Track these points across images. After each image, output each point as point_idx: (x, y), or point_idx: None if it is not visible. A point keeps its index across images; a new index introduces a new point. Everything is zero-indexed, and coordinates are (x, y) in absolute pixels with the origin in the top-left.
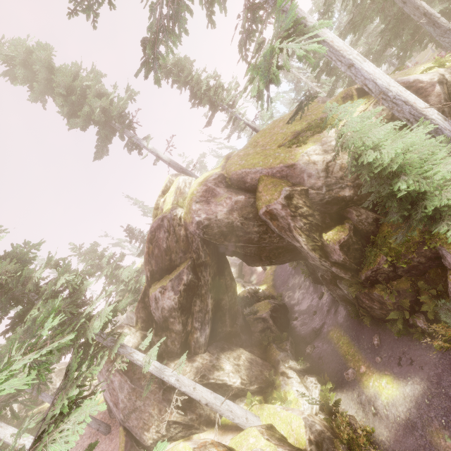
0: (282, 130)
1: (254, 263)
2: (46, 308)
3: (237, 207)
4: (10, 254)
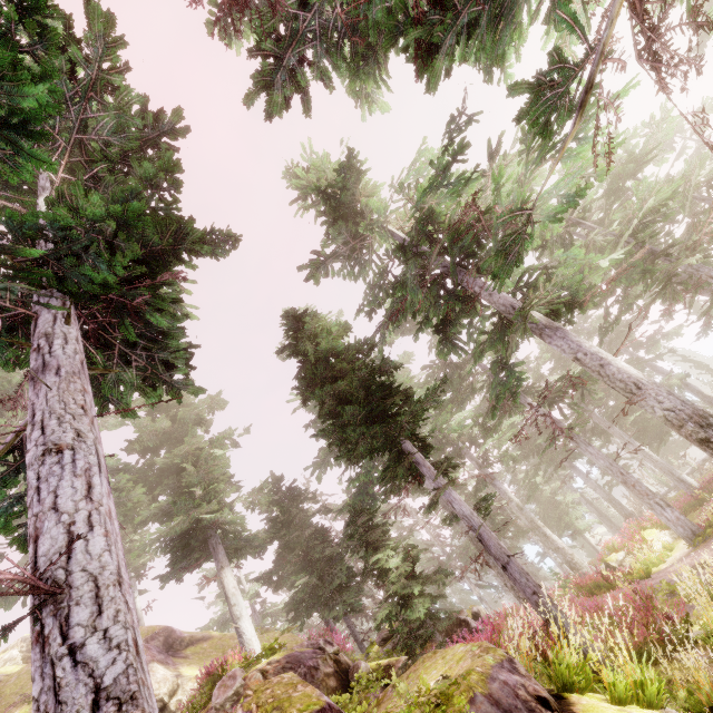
0: None
1: None
2: None
3: None
4: None
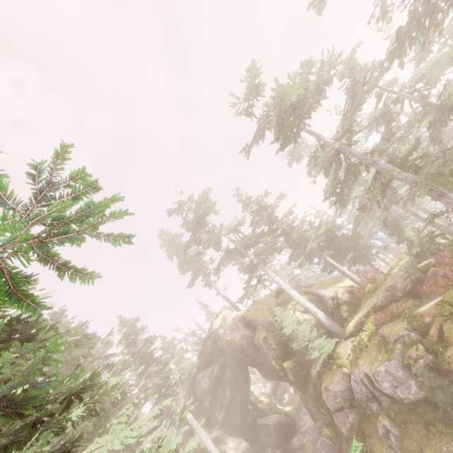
0: (274, 299)
1: (264, 376)
2: (156, 367)
3: (245, 337)
4: (148, 339)
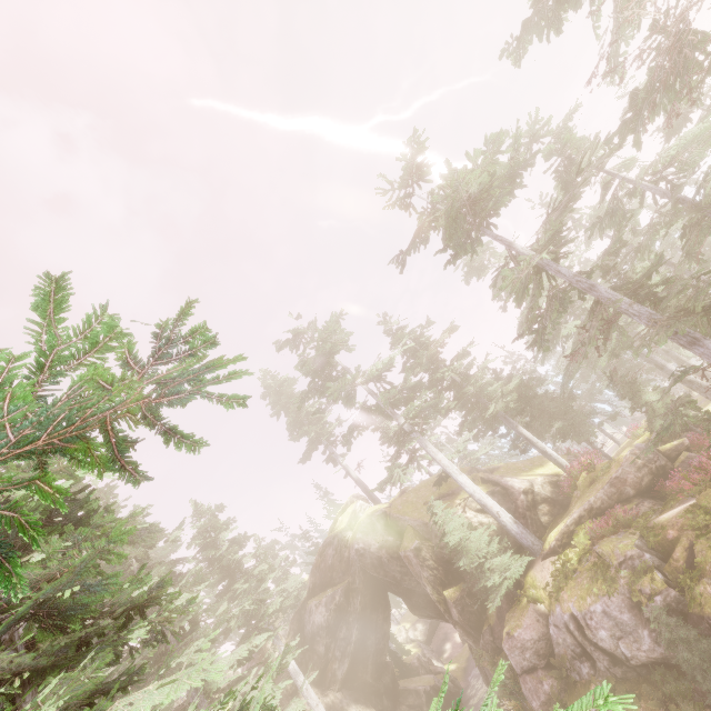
0: (434, 489)
1: (414, 610)
2: (246, 585)
3: (386, 545)
4: (236, 540)
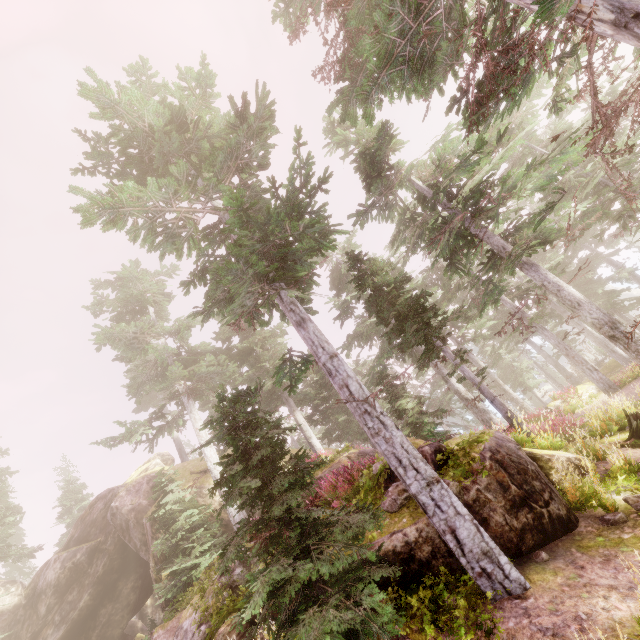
0: None
1: None
2: None
3: (138, 508)
4: None
